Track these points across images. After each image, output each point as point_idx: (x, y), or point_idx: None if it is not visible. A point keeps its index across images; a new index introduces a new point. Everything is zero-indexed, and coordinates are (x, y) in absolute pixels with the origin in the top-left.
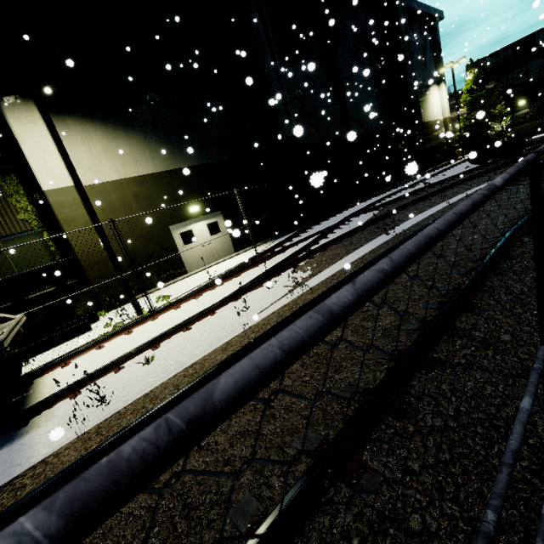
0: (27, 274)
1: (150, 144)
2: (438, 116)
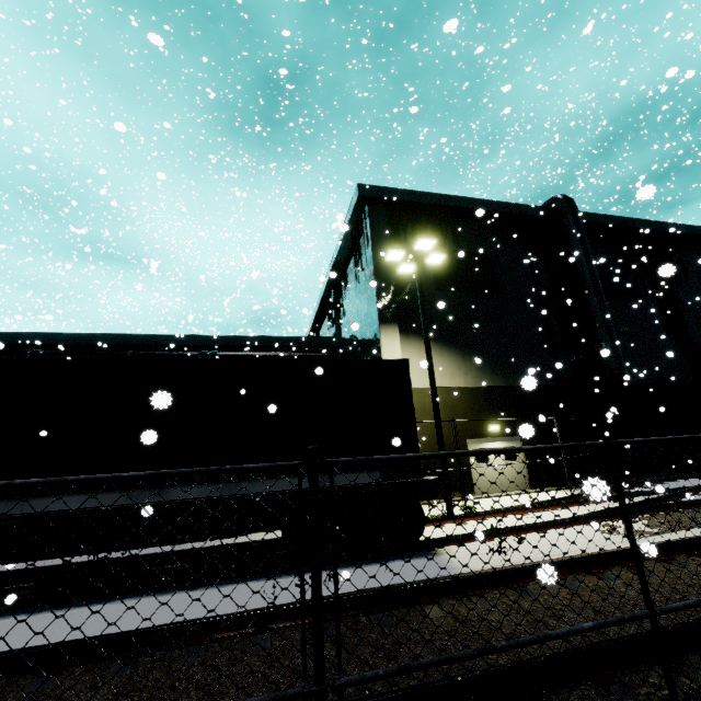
0: None
1: (466, 363)
2: None
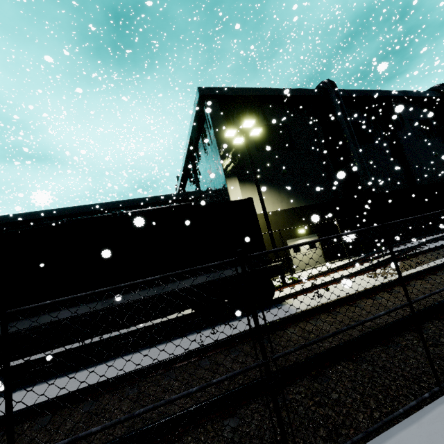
0: None
1: (280, 195)
2: None
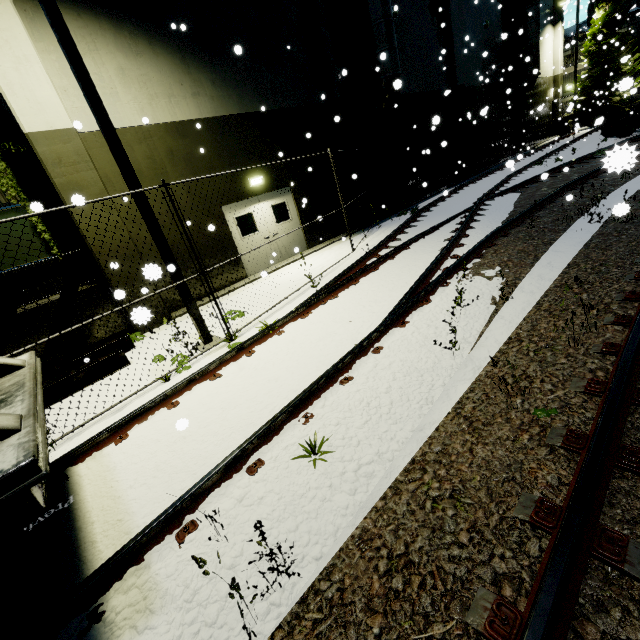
0: (14, 275)
1: (190, 70)
2: (548, 71)
